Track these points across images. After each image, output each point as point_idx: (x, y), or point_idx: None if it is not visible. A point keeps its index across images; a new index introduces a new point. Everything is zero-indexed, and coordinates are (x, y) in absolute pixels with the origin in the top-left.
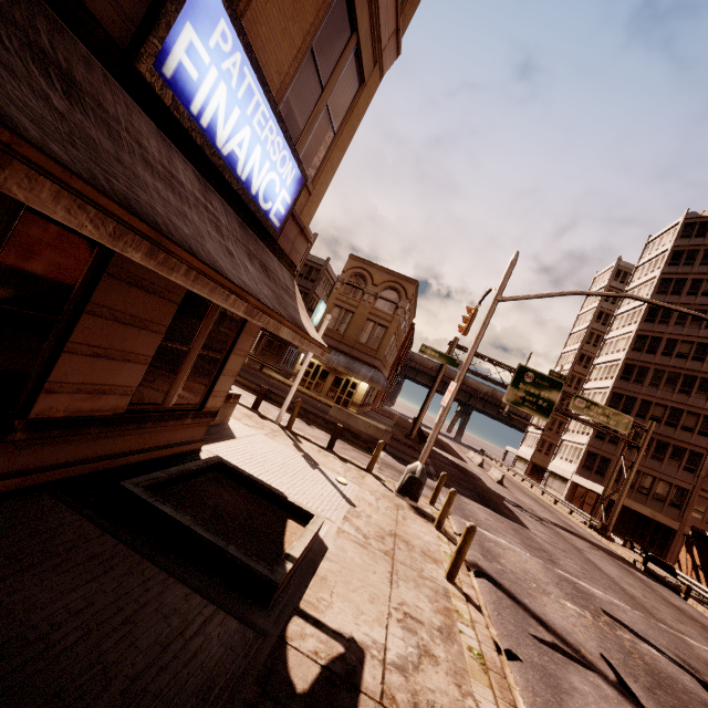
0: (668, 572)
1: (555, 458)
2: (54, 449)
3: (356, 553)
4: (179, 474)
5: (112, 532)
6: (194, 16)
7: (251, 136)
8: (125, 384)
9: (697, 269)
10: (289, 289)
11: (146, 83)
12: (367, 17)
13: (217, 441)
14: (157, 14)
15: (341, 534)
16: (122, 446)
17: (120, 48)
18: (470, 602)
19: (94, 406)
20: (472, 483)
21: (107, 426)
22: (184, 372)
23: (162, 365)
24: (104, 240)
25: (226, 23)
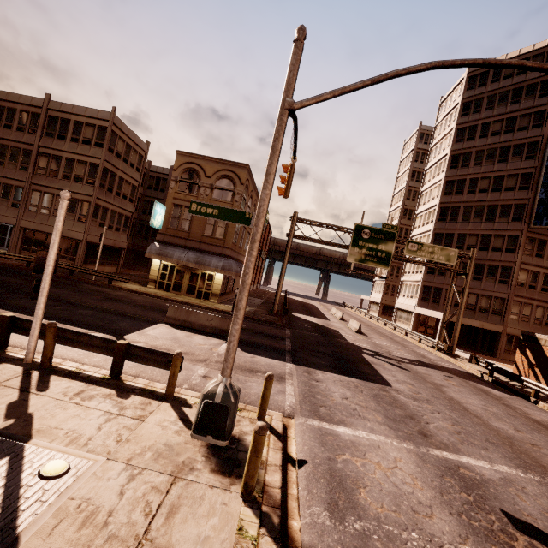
0: (515, 380)
1: (399, 297)
2: None
3: None
4: None
5: None
6: None
7: None
8: None
9: (484, 114)
10: None
11: None
12: None
13: None
14: None
15: None
16: None
17: None
18: None
19: None
20: (332, 344)
21: None
22: None
23: None
24: None
25: None
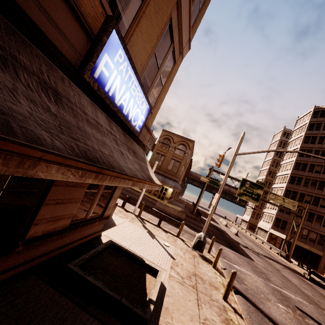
0: (321, 279)
1: (261, 221)
2: (36, 250)
3: (179, 289)
4: (94, 254)
5: (64, 294)
6: (108, 50)
7: (129, 95)
8: (69, 213)
9: (321, 132)
10: (143, 158)
11: (86, 82)
12: (177, 36)
13: (108, 229)
14: (93, 52)
15: (171, 278)
16: (66, 241)
17: (75, 68)
18: (236, 312)
19: (55, 226)
20: (224, 236)
21: (60, 234)
22: (95, 201)
23: (85, 200)
24: (77, 179)
25: (121, 50)
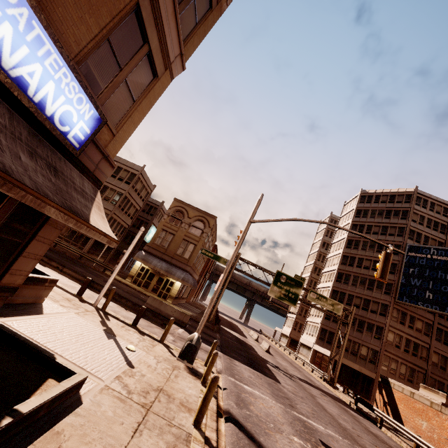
0: (369, 408)
1: (303, 333)
2: None
3: (111, 407)
4: None
5: None
6: None
7: (43, 72)
8: None
9: (369, 219)
10: (86, 193)
11: None
12: (157, 38)
13: (19, 315)
14: None
15: (104, 391)
16: None
17: None
18: (208, 444)
19: None
20: (247, 352)
21: None
22: None
23: None
24: None
25: None
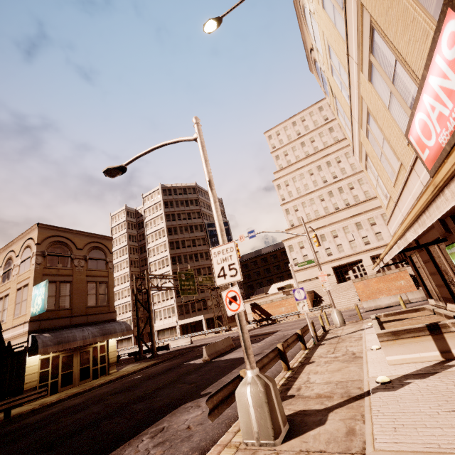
0: (269, 320)
1: (156, 322)
2: None
3: None
4: None
5: None
6: None
7: None
8: None
9: (176, 209)
10: None
11: None
12: None
13: None
14: None
15: None
16: None
17: None
18: None
19: None
20: None
21: None
22: None
23: None
24: None
25: None
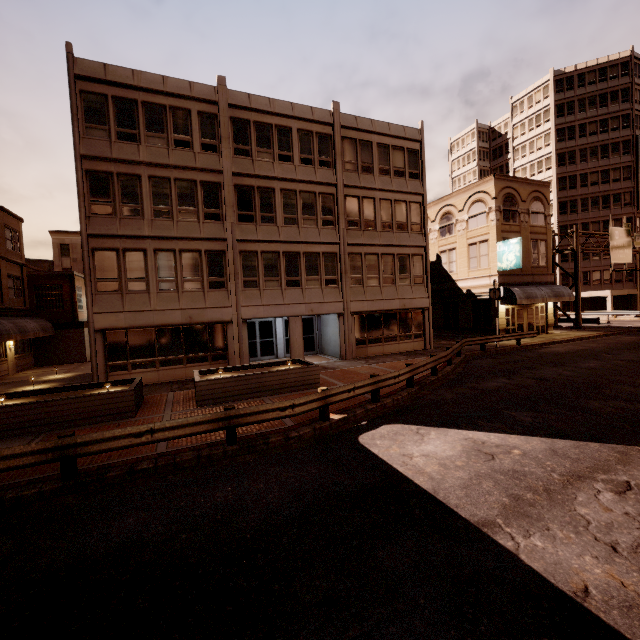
0: None
1: None
2: None
3: None
4: None
5: None
6: None
7: None
8: None
9: (579, 116)
10: None
11: None
12: None
13: None
14: None
15: None
16: None
17: None
18: None
19: None
20: None
21: None
22: None
23: None
24: None
25: None
